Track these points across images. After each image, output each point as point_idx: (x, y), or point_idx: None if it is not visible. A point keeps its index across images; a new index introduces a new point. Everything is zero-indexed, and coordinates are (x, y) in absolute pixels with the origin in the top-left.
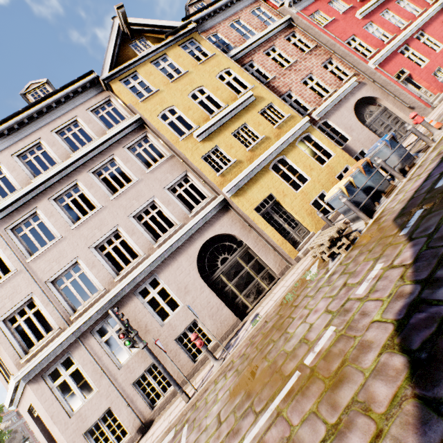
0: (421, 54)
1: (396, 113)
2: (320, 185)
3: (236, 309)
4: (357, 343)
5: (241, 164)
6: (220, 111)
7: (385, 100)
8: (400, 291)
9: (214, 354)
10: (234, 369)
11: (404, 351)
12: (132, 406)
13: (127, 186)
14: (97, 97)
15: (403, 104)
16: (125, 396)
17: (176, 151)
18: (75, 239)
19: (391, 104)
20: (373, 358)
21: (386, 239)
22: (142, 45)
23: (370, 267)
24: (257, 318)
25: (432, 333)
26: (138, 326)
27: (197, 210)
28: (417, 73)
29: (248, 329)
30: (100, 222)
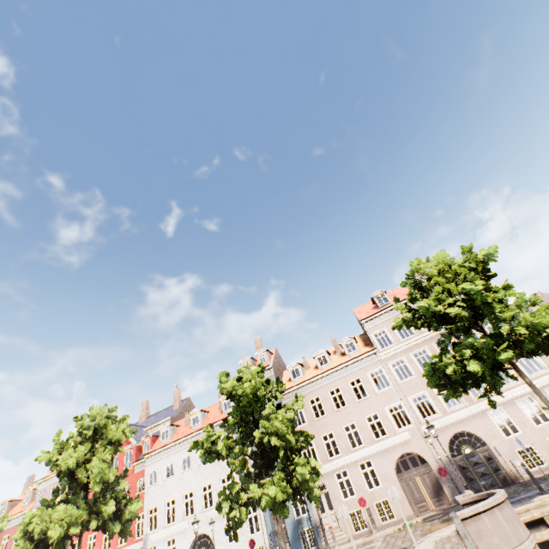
0: None
1: None
2: None
3: None
4: None
5: None
6: None
7: None
8: None
9: None
10: None
11: None
12: None
13: None
14: None
15: None
16: None
17: None
18: None
19: None
20: None
21: None
22: None
23: None
24: None
25: None
26: None
27: None
28: None
29: None
30: None
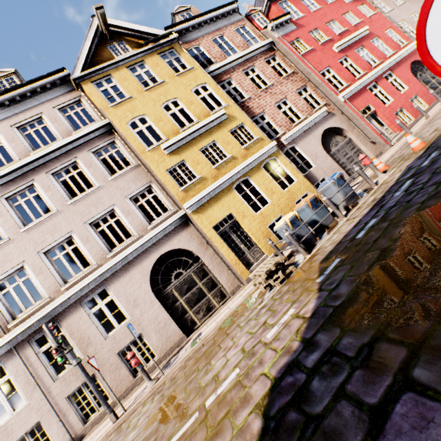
0: (387, 93)
1: (360, 146)
2: (279, 209)
3: (184, 325)
4: (243, 395)
5: (205, 181)
6: (191, 126)
7: (351, 132)
8: (290, 346)
9: (155, 370)
10: (162, 393)
11: (265, 415)
12: (64, 421)
13: (86, 192)
14: (67, 95)
15: (366, 138)
16: (57, 410)
17: (142, 160)
18: (23, 243)
19: (355, 136)
20: (245, 416)
21: (308, 282)
22: (120, 48)
23: (286, 310)
24: (198, 339)
25: (287, 402)
26: (81, 337)
27: (157, 223)
28: (382, 110)
29: (187, 350)
30: (53, 227)
